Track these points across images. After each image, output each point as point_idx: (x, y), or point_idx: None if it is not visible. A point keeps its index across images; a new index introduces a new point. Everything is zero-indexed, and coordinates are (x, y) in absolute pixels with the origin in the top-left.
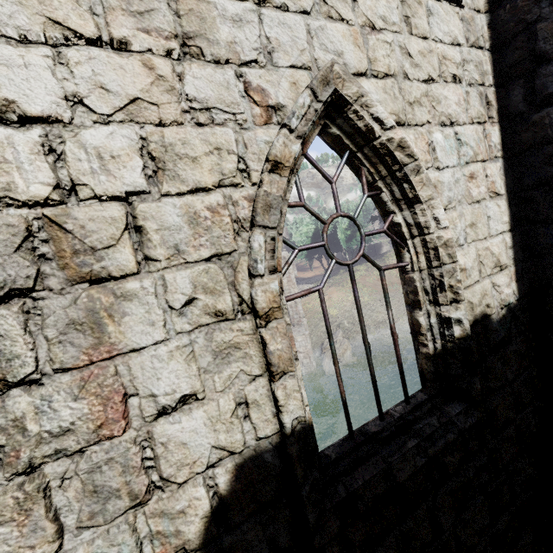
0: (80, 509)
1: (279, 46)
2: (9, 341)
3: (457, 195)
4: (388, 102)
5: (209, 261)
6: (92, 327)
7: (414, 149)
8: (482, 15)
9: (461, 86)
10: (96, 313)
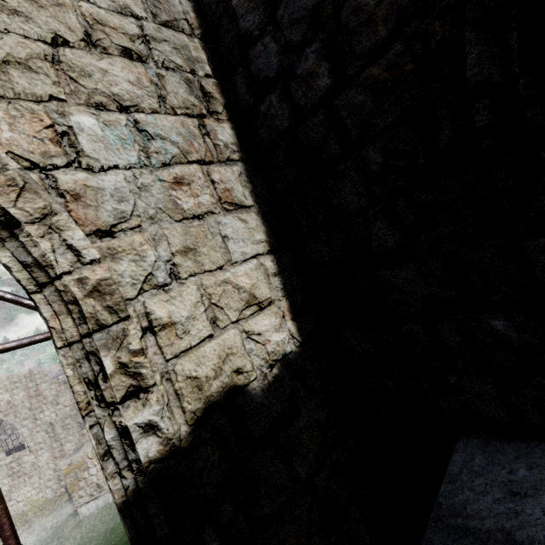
0: None
1: None
2: None
3: (143, 208)
4: None
5: None
6: None
7: (3, 131)
8: None
9: (144, 65)
10: None
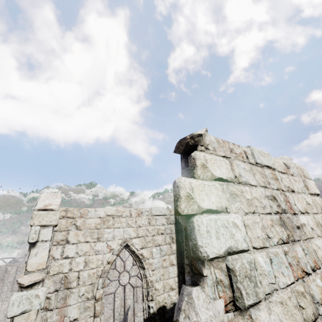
0: None
1: (116, 236)
2: (52, 300)
3: (158, 266)
4: (140, 243)
5: (89, 285)
6: (65, 299)
7: (146, 254)
8: (173, 215)
9: (164, 235)
10: (66, 296)
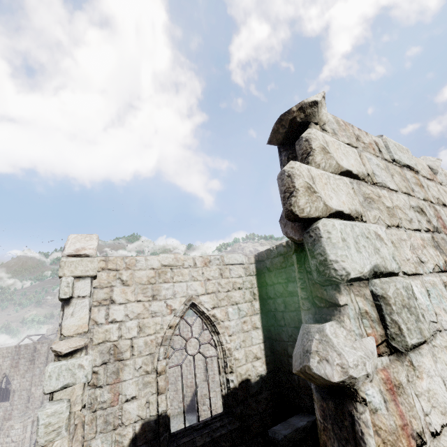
0: (102, 426)
1: (178, 292)
2: (100, 375)
3: (237, 330)
4: (211, 301)
5: (148, 355)
6: (117, 373)
7: (219, 315)
8: (253, 264)
9: (242, 290)
10: (118, 369)
